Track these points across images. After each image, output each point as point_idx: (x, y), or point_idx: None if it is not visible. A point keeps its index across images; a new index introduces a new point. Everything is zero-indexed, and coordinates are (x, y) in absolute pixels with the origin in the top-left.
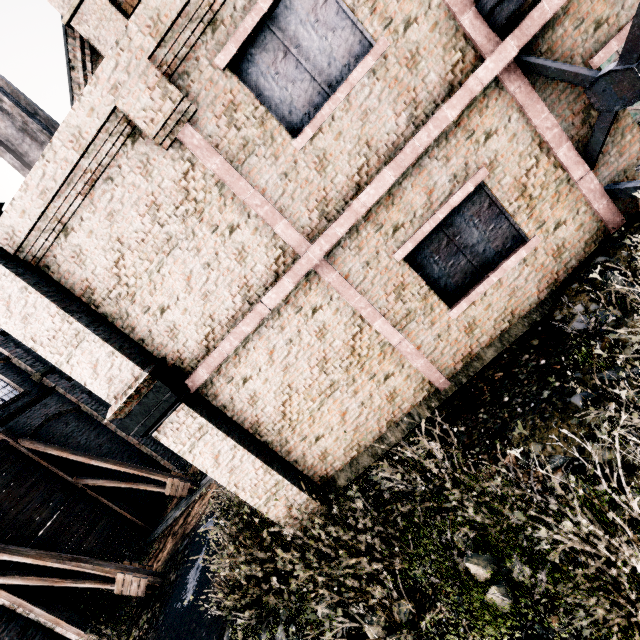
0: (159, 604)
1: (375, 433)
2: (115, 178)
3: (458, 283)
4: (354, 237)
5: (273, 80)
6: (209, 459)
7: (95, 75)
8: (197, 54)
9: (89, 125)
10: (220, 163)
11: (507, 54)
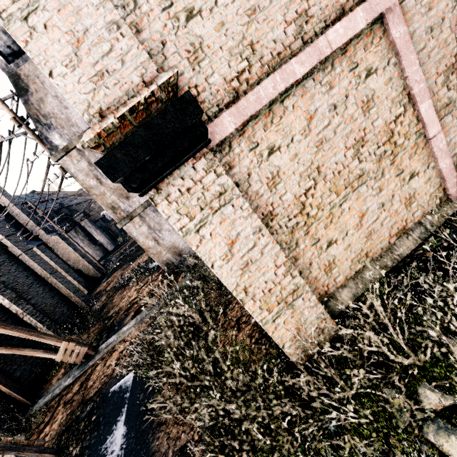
0: None
1: (384, 243)
2: None
3: None
4: None
5: None
6: (221, 246)
7: None
8: None
9: None
10: None
11: None
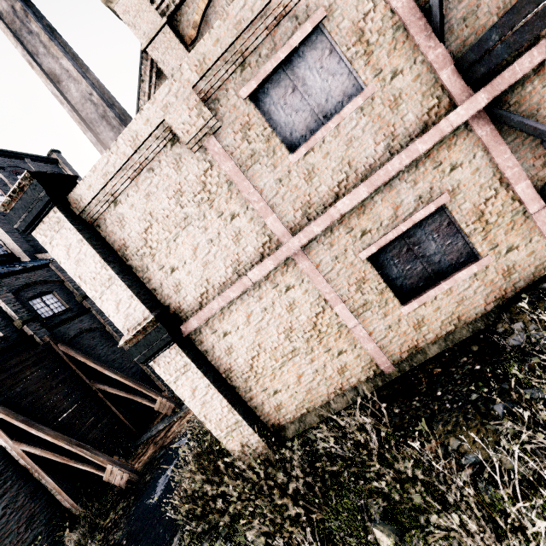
0: (134, 497)
1: (324, 398)
2: (155, 169)
3: (413, 285)
4: (328, 235)
5: (281, 108)
6: (188, 391)
7: (154, 97)
8: (227, 86)
9: (144, 131)
10: (232, 167)
11: (477, 104)
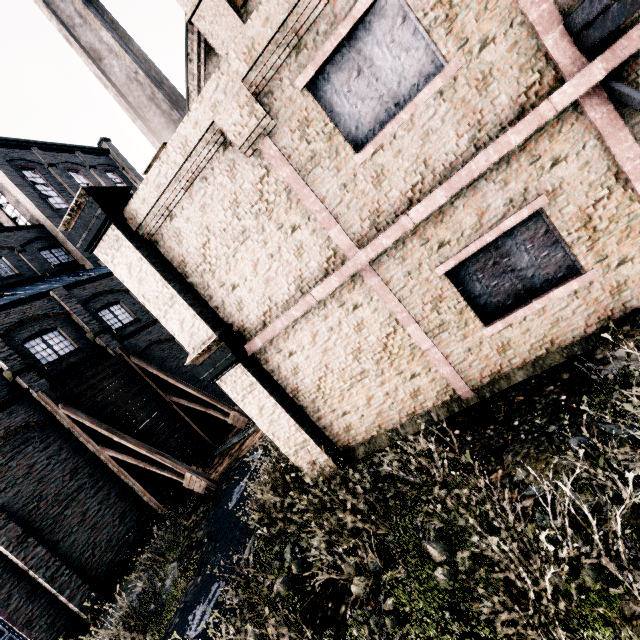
0: (212, 503)
1: (395, 421)
2: (208, 178)
3: (499, 303)
4: (400, 248)
5: (345, 97)
6: (255, 409)
7: (201, 95)
8: (281, 75)
9: (193, 135)
10: (290, 172)
11: (591, 78)
